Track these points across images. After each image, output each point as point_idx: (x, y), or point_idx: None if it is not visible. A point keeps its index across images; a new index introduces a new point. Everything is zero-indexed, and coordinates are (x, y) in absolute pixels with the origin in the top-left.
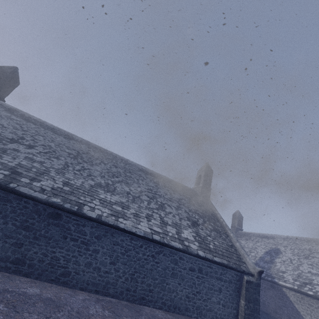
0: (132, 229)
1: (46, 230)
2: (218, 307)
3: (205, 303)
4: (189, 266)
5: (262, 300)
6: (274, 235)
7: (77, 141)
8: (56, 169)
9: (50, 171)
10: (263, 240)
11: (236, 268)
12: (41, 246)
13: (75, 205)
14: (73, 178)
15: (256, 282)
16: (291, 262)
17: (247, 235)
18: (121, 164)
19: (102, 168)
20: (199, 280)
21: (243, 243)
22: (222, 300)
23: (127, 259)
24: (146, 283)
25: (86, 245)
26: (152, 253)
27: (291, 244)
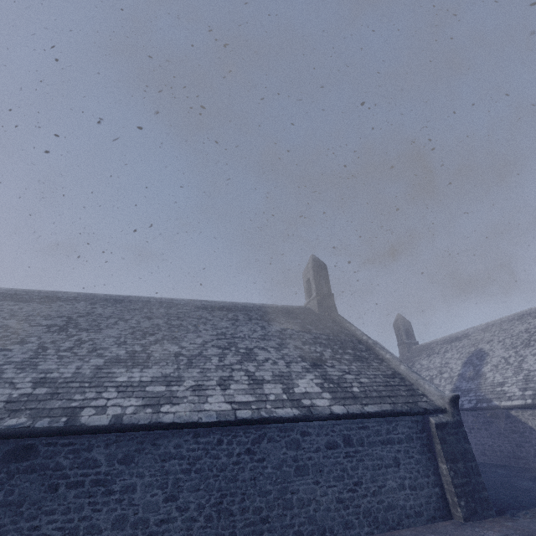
0: (191, 417)
1: (7, 490)
2: (403, 495)
3: (377, 499)
4: (325, 442)
5: (488, 447)
6: (467, 331)
7: (66, 301)
8: (17, 363)
9: (4, 370)
10: (454, 345)
11: (410, 410)
12: (3, 528)
13: (61, 415)
14: (55, 367)
15: (454, 421)
16: (507, 363)
17: (427, 347)
18: (160, 311)
19: (121, 329)
20: (351, 461)
21: (426, 363)
22: (407, 478)
23: (199, 479)
24: (252, 509)
25: (105, 486)
26: (246, 446)
27: (497, 333)
